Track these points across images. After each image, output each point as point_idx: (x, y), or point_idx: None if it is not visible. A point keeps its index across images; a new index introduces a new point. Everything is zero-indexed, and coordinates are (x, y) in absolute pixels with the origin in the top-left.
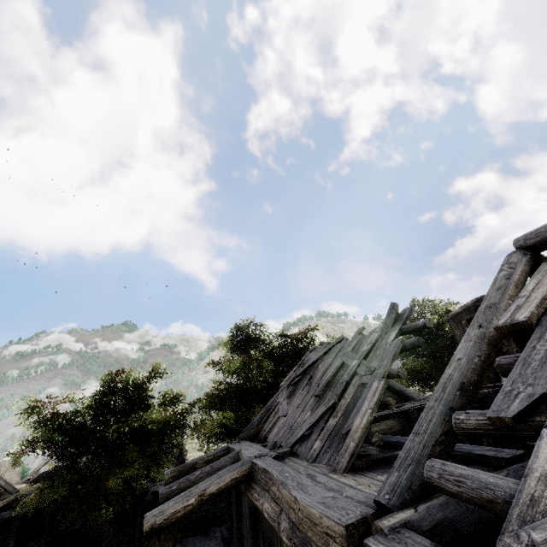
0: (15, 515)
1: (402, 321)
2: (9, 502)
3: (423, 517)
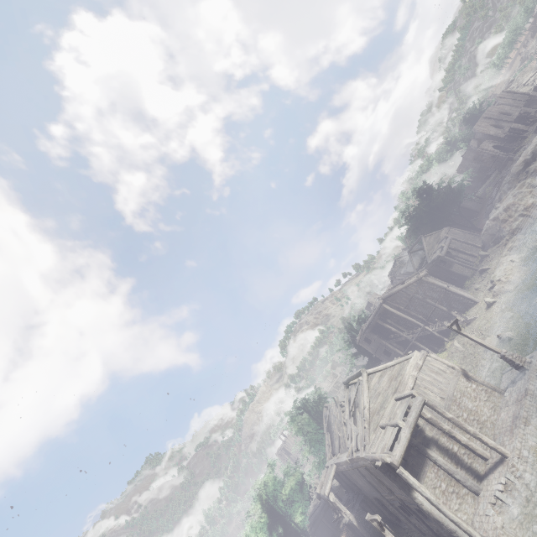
0: None
1: (338, 402)
2: None
3: (351, 451)
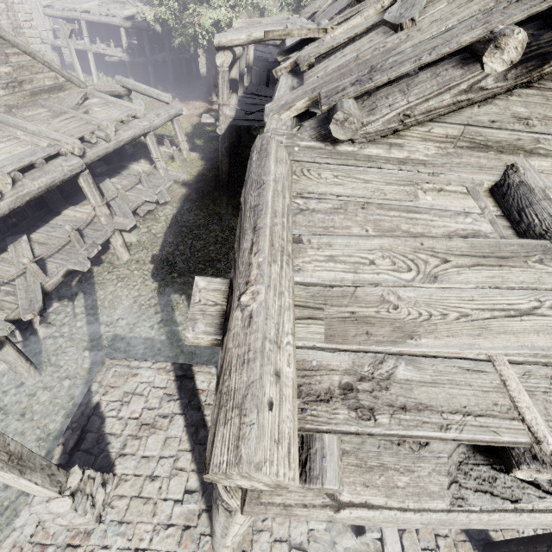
0: (142, 27)
1: None
2: (134, 14)
3: None
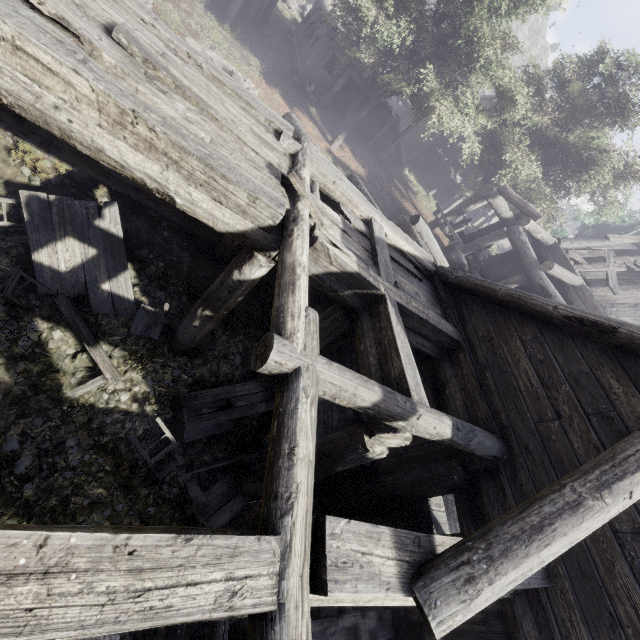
0: None
1: None
2: None
3: None
